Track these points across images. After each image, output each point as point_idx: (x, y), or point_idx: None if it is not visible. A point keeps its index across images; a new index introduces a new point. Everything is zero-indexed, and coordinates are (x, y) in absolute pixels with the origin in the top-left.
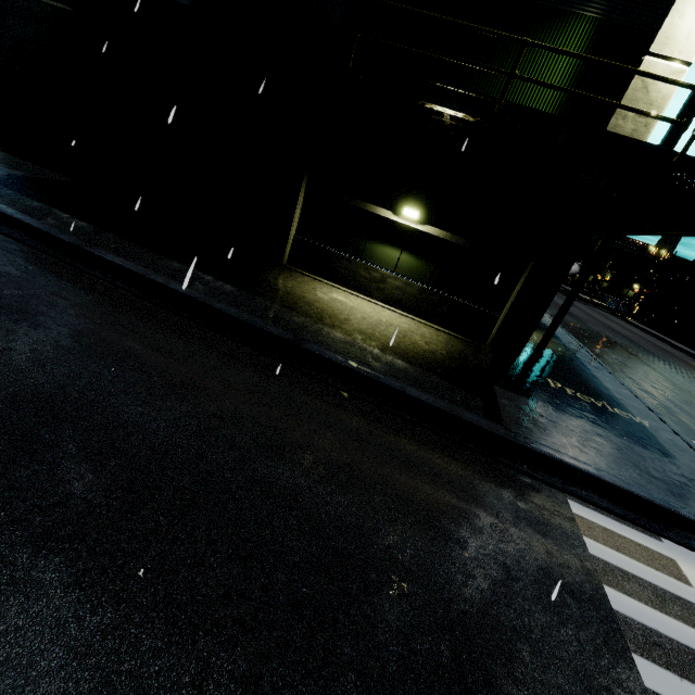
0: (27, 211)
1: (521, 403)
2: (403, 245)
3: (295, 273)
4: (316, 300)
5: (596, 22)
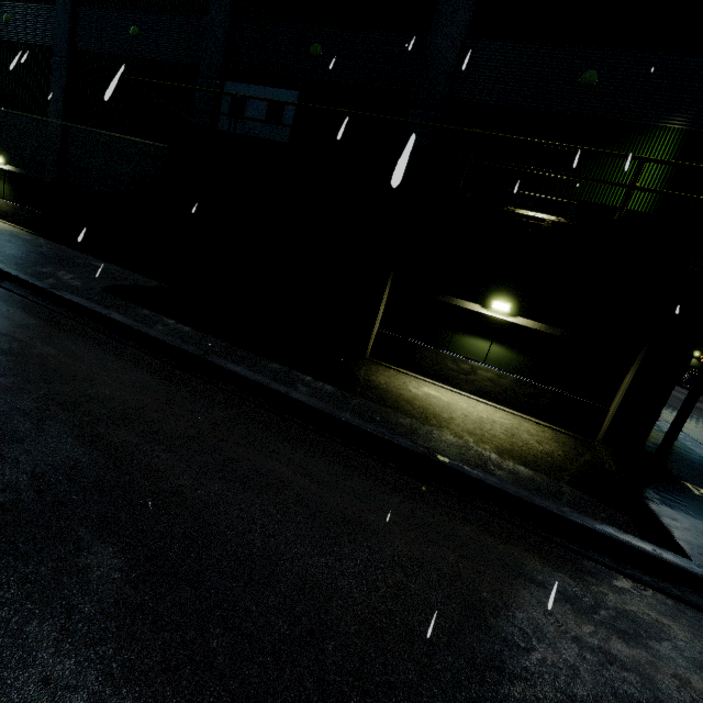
0: (139, 319)
1: (685, 522)
2: (493, 337)
3: (380, 366)
4: (413, 397)
5: (682, 132)
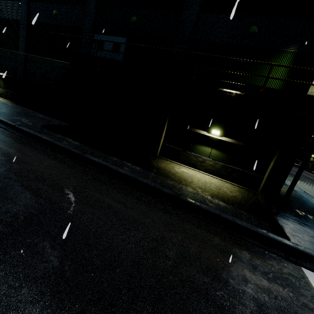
0: (56, 139)
1: (291, 225)
2: (212, 146)
3: (163, 159)
4: (176, 172)
5: (295, 53)
